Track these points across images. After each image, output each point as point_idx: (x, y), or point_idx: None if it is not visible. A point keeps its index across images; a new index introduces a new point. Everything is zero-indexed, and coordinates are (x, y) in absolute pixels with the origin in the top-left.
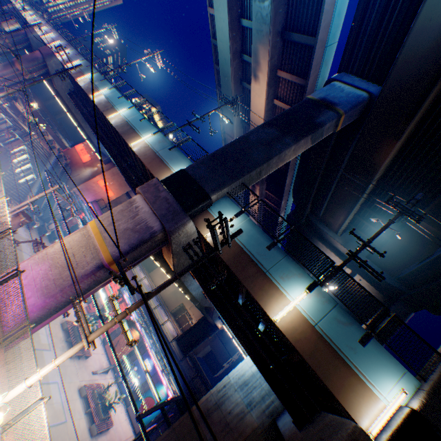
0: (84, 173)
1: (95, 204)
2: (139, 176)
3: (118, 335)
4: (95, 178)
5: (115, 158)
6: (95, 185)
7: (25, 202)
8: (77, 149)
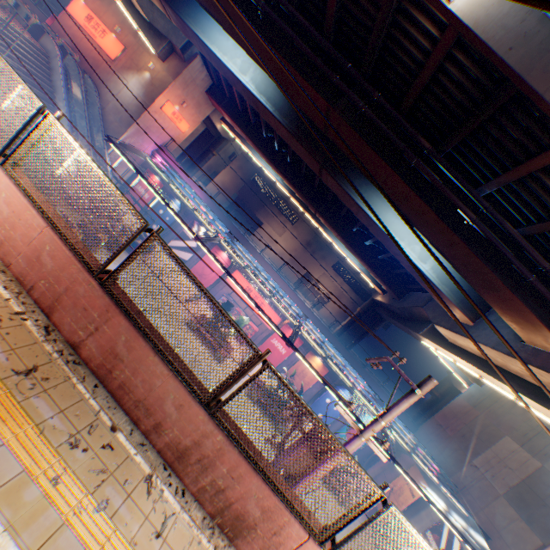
0: (126, 92)
1: (165, 156)
2: (480, 209)
3: (291, 365)
4: (155, 101)
5: (365, 132)
6: (157, 117)
7: (353, 446)
8: (74, 17)
